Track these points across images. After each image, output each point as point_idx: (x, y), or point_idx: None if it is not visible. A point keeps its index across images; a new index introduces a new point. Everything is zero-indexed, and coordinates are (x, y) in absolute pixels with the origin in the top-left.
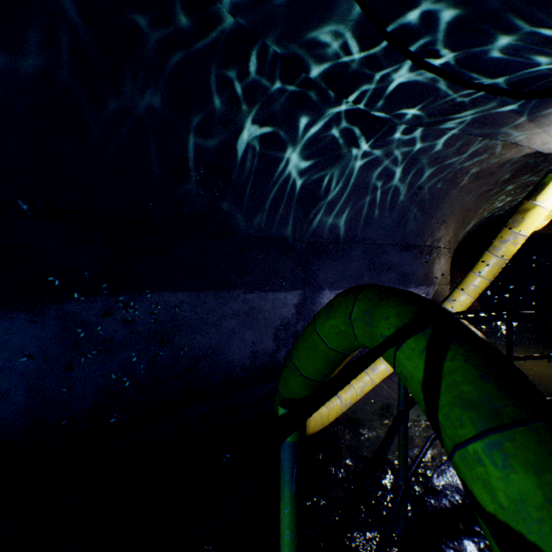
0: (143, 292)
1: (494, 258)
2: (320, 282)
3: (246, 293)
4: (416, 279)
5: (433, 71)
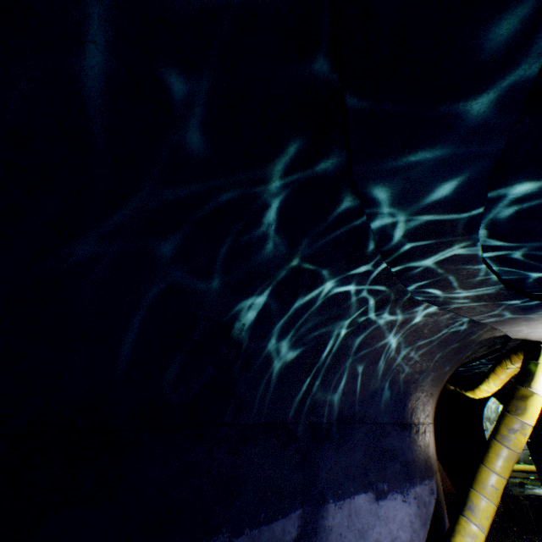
0: None
1: (507, 450)
2: (322, 488)
3: (232, 539)
4: (419, 470)
5: (488, 266)
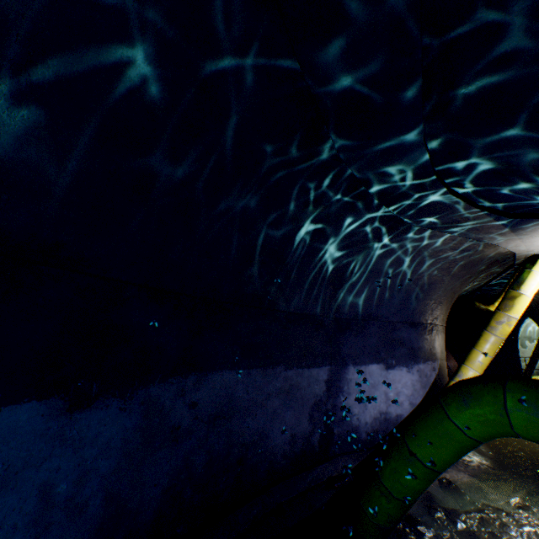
0: (208, 371)
1: (493, 337)
2: (345, 357)
3: (286, 370)
4: (423, 354)
5: (458, 196)
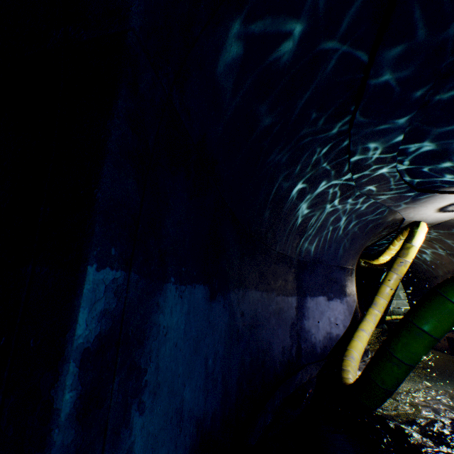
0: (246, 289)
1: (396, 275)
2: (304, 290)
3: (277, 296)
4: (348, 290)
5: (398, 172)
